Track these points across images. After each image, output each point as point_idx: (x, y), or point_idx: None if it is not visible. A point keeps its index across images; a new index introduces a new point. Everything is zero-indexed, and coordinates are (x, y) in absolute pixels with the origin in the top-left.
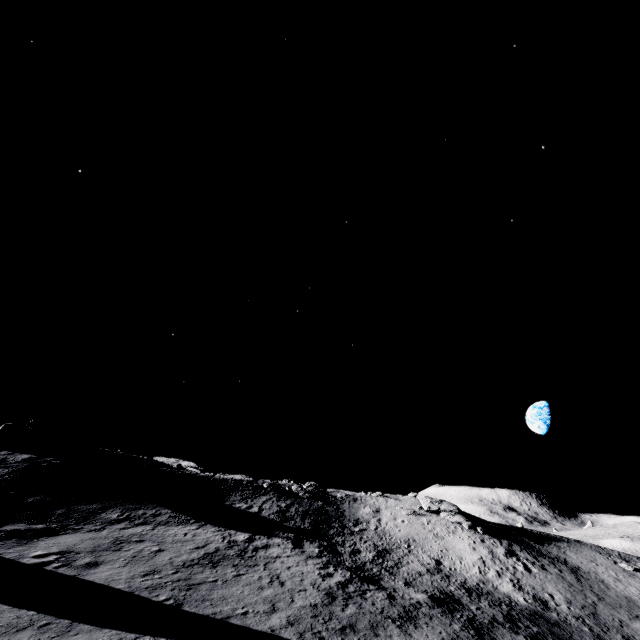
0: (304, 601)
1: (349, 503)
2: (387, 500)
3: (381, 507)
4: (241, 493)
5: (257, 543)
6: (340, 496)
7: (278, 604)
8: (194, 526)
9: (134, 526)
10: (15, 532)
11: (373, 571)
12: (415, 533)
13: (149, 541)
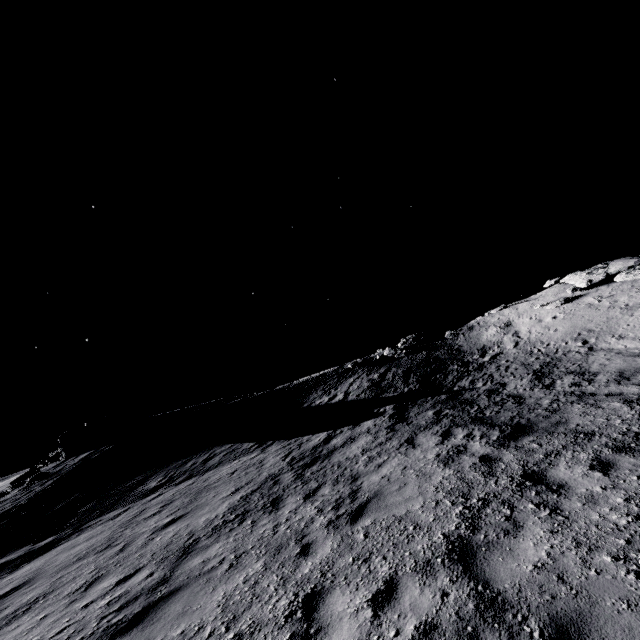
0: (398, 560)
1: (464, 336)
2: (516, 307)
3: (511, 319)
4: (323, 387)
5: (335, 442)
6: (448, 334)
7: (325, 603)
8: (254, 453)
9: (171, 488)
10: None
11: (543, 406)
12: (585, 322)
13: (169, 509)
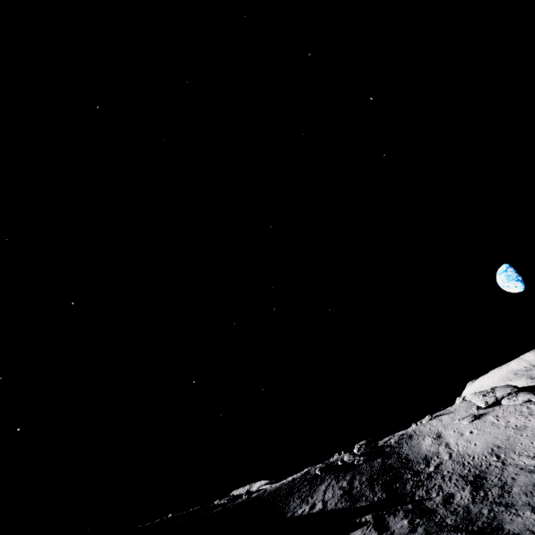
0: None
1: (407, 444)
2: (440, 419)
3: (439, 430)
4: (298, 494)
5: None
6: (394, 441)
7: None
8: None
9: None
10: None
11: (484, 515)
12: (493, 438)
13: None
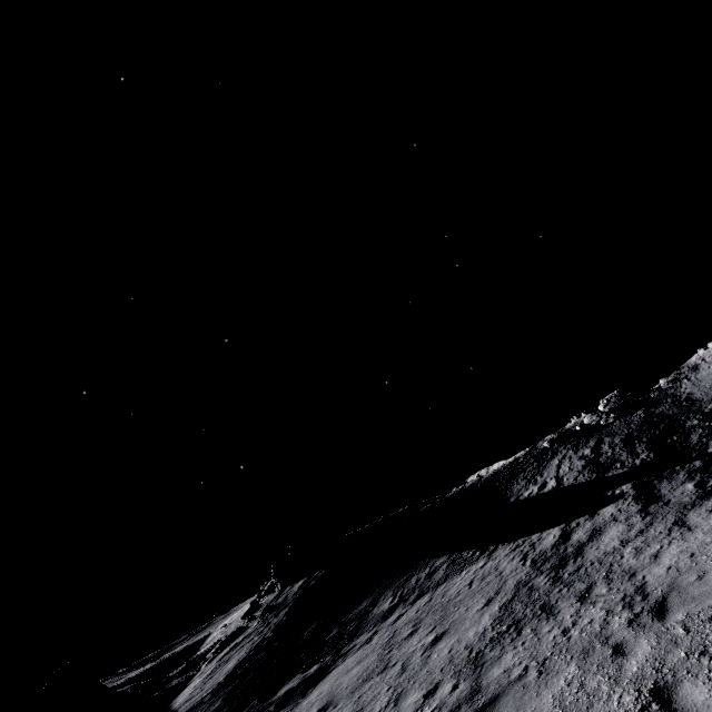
0: None
1: (688, 380)
2: None
3: None
4: (523, 475)
5: (577, 537)
6: (664, 382)
7: (679, 695)
8: (481, 561)
9: (409, 608)
10: (286, 696)
11: None
12: None
13: (423, 627)
